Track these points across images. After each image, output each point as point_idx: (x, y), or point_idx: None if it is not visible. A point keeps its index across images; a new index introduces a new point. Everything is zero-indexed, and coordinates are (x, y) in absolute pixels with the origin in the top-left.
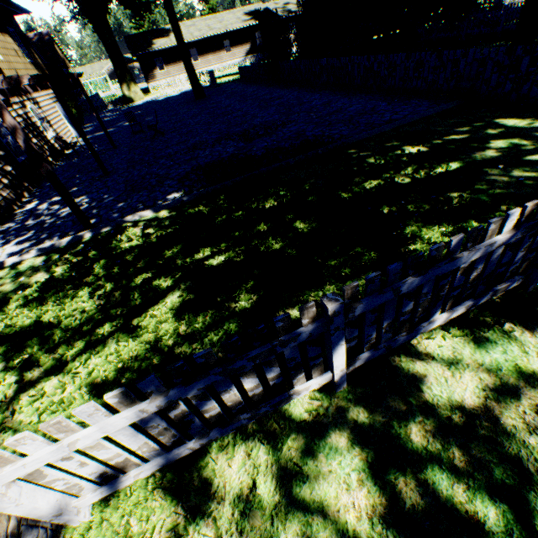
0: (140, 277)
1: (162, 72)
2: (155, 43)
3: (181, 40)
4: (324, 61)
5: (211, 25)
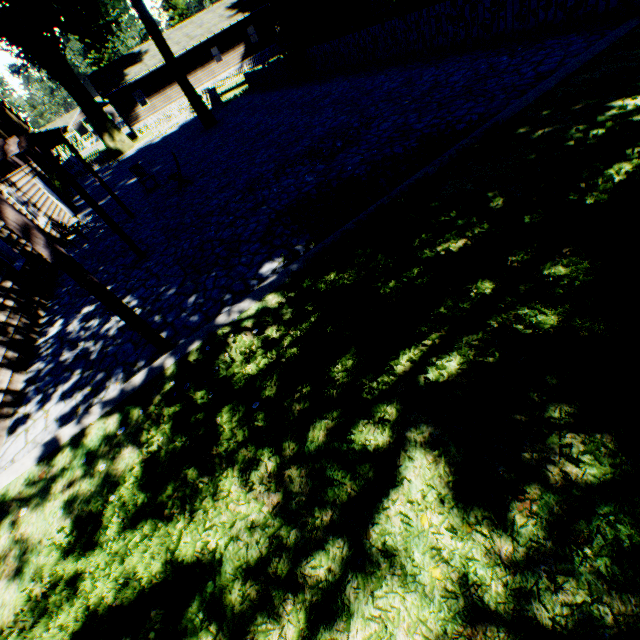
0: (317, 431)
1: (146, 108)
2: (128, 73)
3: (171, 56)
4: (377, 29)
5: (190, 33)
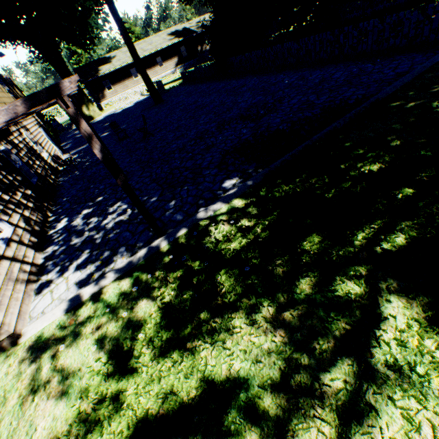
0: (303, 284)
1: (111, 91)
2: (101, 69)
3: (137, 57)
4: (278, 47)
5: (143, 48)
